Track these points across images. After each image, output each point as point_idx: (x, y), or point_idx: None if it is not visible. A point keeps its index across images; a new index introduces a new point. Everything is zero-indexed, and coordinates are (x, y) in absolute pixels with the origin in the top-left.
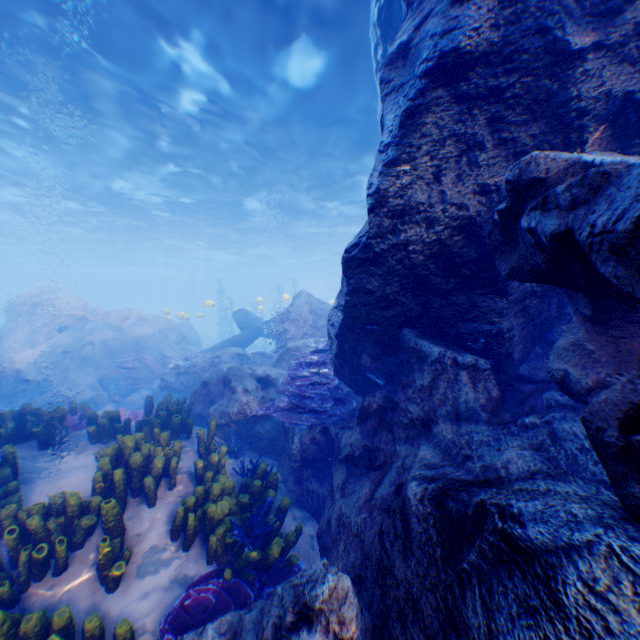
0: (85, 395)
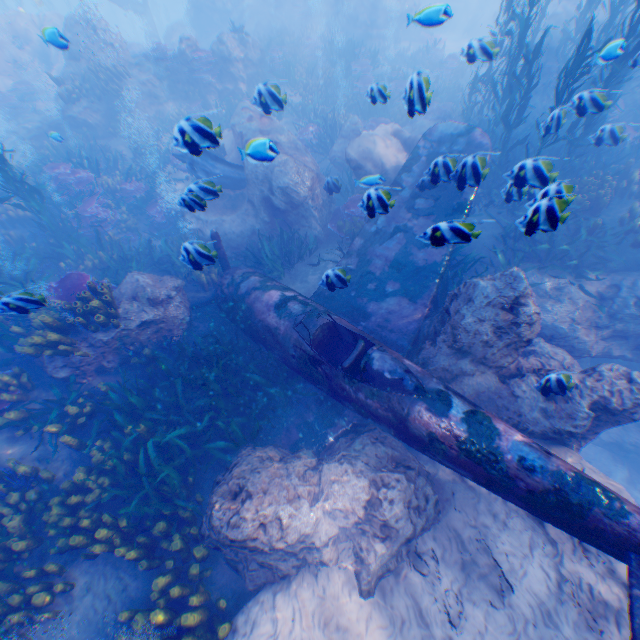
0: None
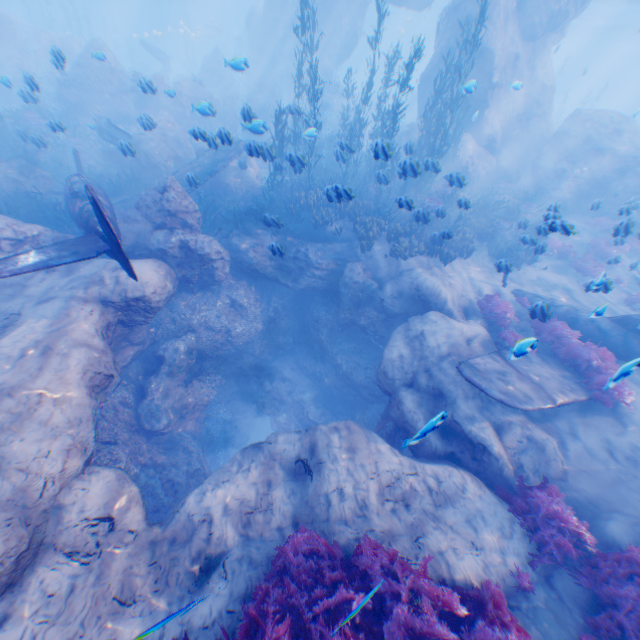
0: None
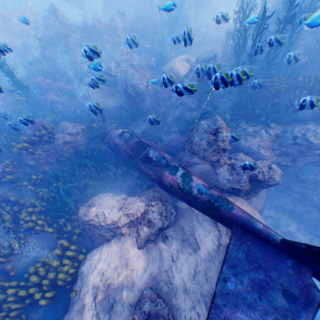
0: None
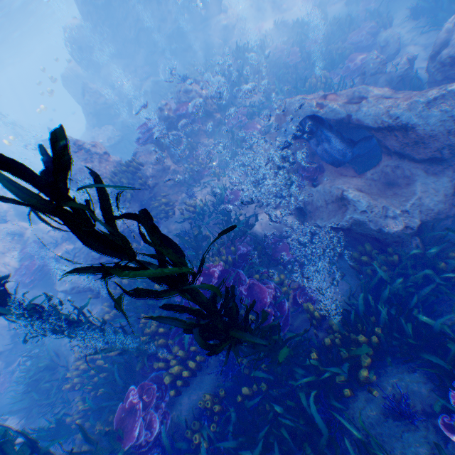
0: None
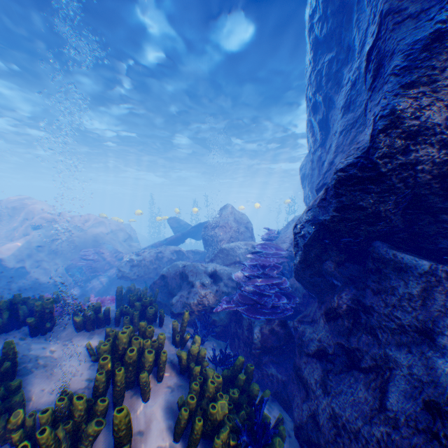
0: (54, 280)
